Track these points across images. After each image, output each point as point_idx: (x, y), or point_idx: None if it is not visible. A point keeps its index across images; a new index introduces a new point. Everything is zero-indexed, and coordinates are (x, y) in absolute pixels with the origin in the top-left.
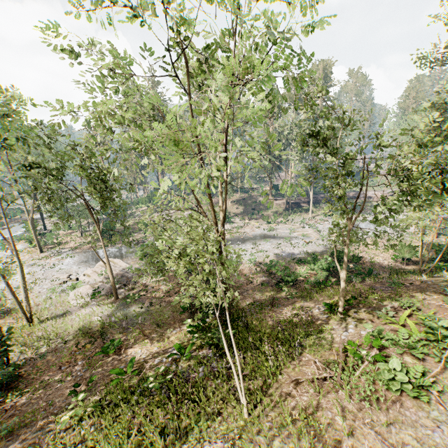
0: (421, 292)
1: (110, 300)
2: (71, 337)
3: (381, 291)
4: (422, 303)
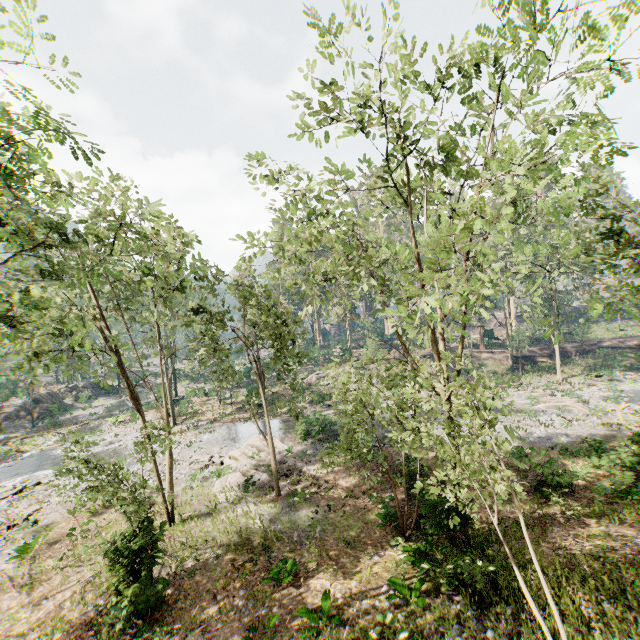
0: None
1: (269, 497)
2: (224, 548)
3: None
4: None
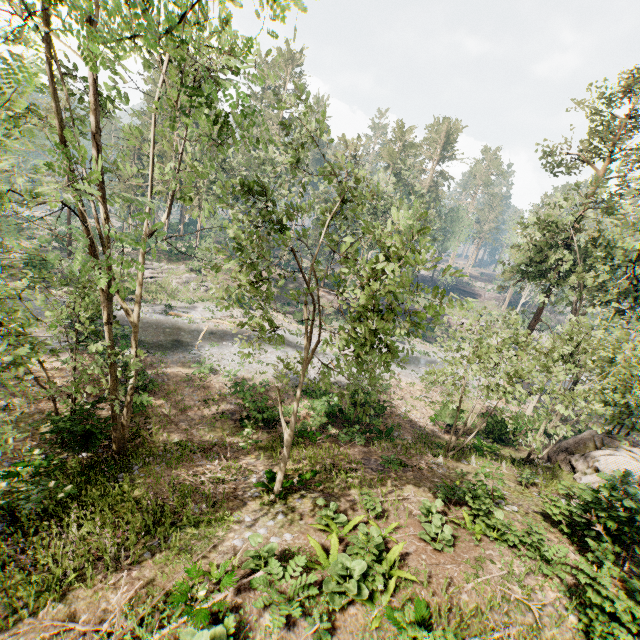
0: (414, 486)
1: None
2: None
3: (367, 469)
4: (394, 507)
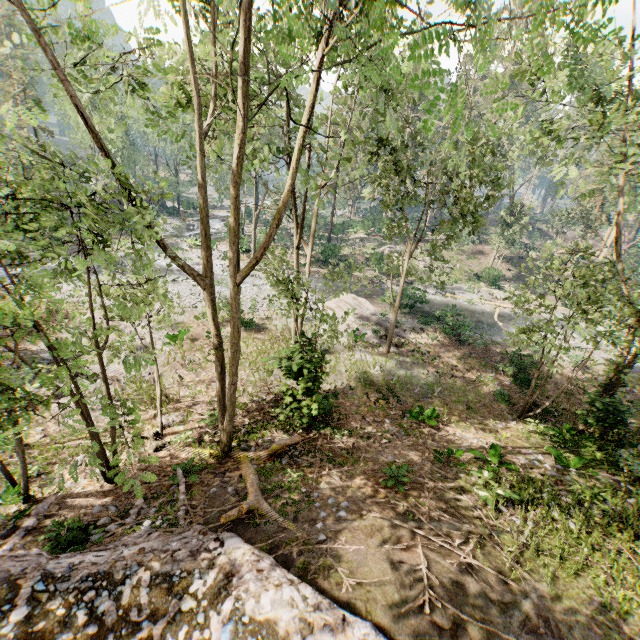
0: None
1: (377, 351)
2: (352, 383)
3: None
4: None
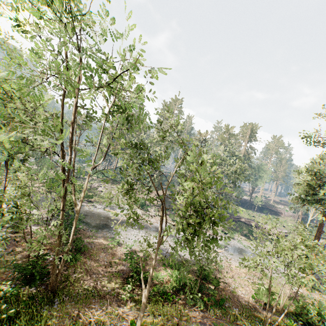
0: None
1: None
2: None
3: None
4: None
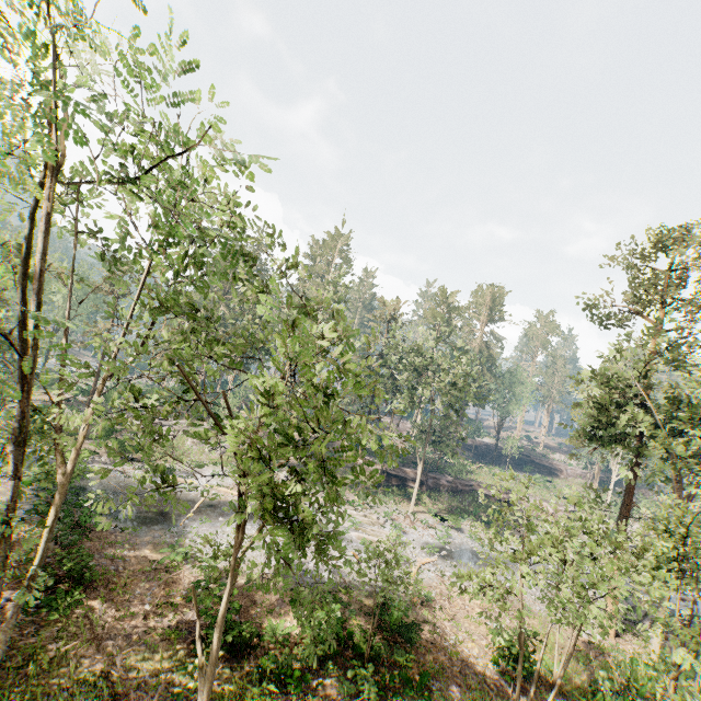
0: None
1: None
2: None
3: None
4: None
